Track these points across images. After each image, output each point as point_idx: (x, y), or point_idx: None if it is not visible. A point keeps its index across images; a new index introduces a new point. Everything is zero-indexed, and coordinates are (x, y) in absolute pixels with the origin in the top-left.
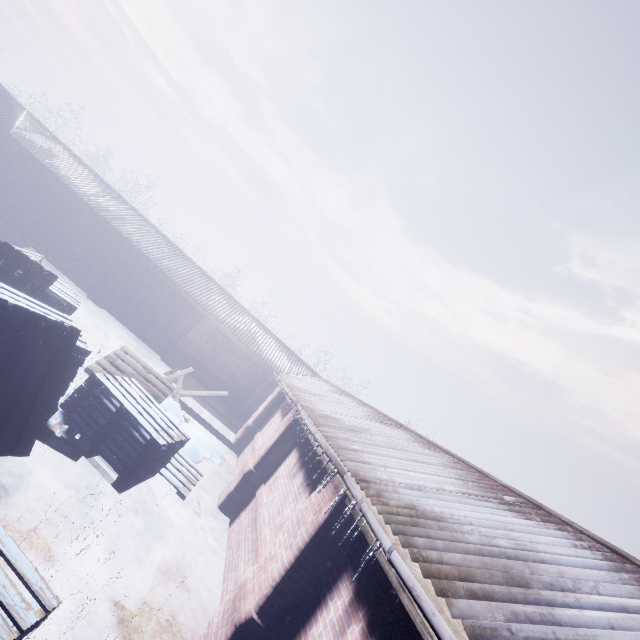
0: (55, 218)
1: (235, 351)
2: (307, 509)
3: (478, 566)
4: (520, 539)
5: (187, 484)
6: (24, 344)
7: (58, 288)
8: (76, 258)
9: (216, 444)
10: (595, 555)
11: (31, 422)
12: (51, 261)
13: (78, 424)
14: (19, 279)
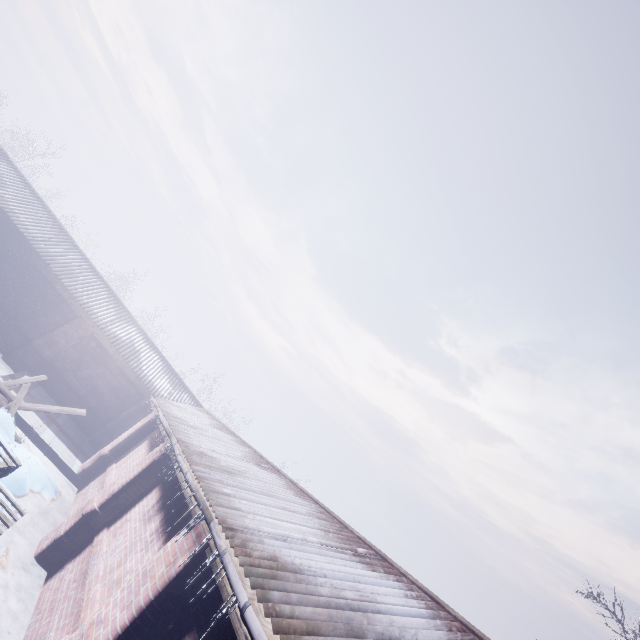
0: None
1: (109, 364)
2: (159, 560)
3: (325, 619)
4: (364, 590)
5: None
6: None
7: None
8: None
9: (52, 474)
10: (420, 604)
11: None
12: None
13: None
14: None
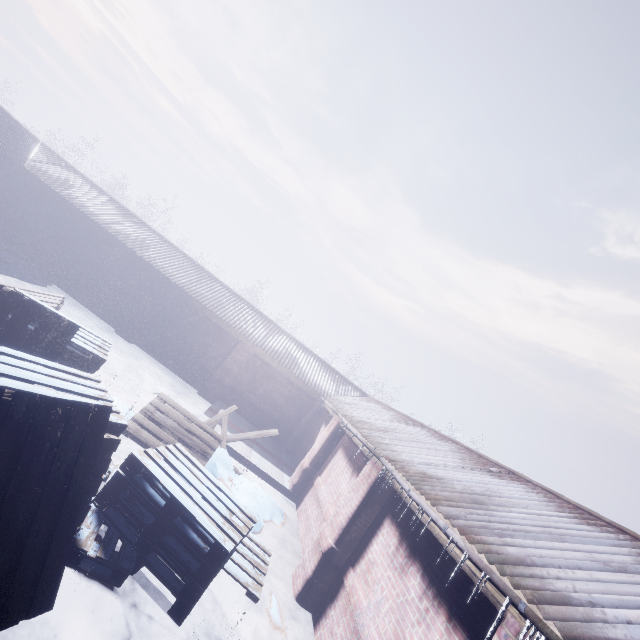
0: (76, 251)
1: (276, 377)
2: None
3: None
4: None
5: (256, 576)
6: (33, 447)
7: (81, 337)
8: (101, 291)
9: (271, 493)
10: None
11: (52, 558)
12: (75, 297)
13: (117, 526)
14: (32, 336)
